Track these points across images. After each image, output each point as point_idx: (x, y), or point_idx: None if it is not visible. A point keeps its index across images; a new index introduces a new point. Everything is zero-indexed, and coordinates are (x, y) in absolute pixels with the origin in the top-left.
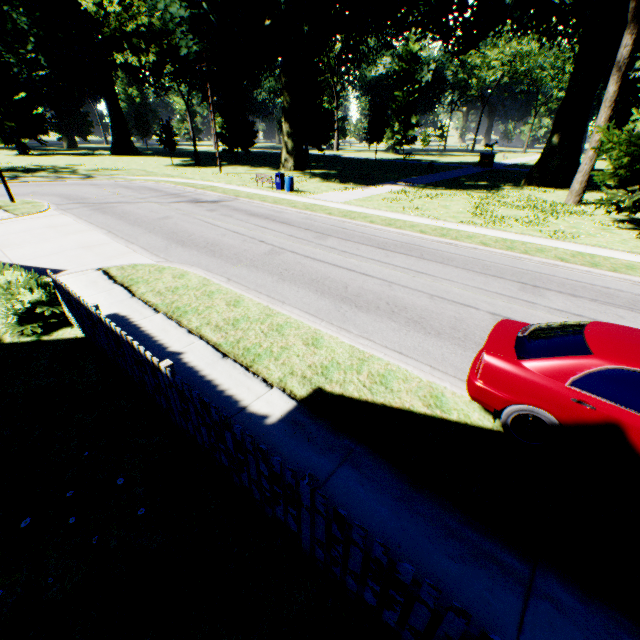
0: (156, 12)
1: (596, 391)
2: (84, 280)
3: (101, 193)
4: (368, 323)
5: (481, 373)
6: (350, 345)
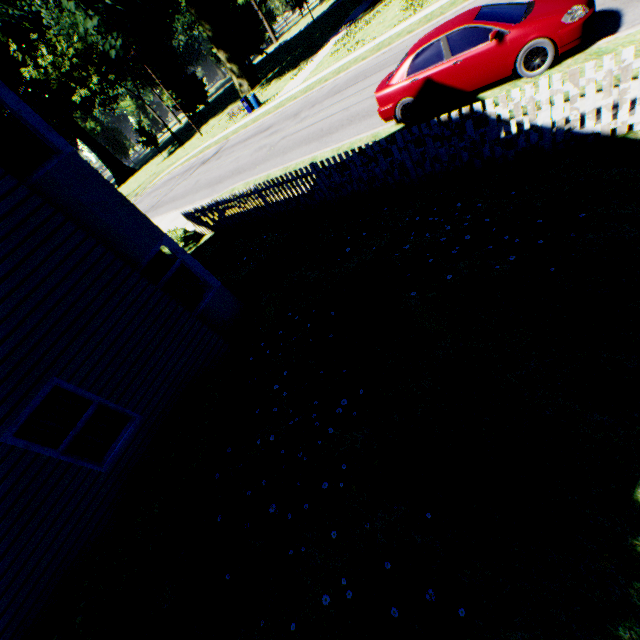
0: (73, 37)
1: (415, 72)
2: (190, 225)
3: (146, 204)
4: (339, 136)
5: (378, 105)
6: (331, 150)
